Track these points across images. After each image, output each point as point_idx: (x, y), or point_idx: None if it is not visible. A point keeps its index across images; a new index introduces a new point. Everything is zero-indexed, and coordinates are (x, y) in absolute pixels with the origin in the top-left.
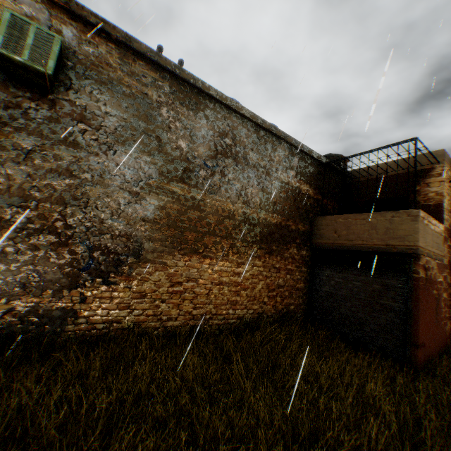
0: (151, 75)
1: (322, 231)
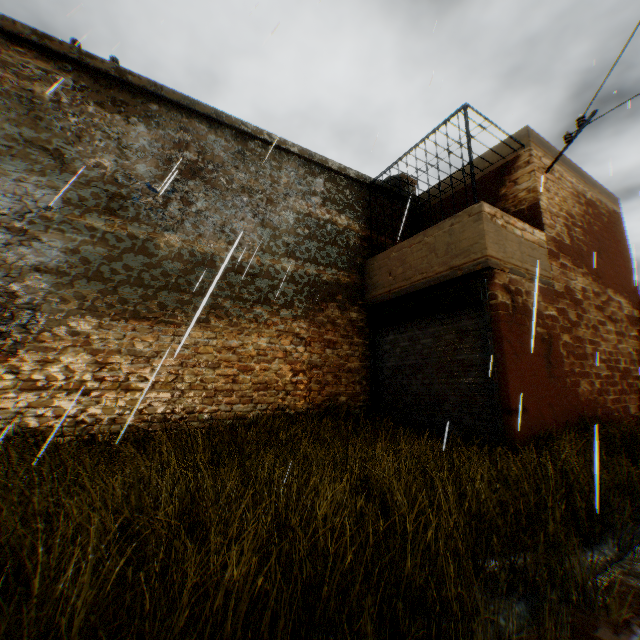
0: (40, 66)
1: (375, 278)
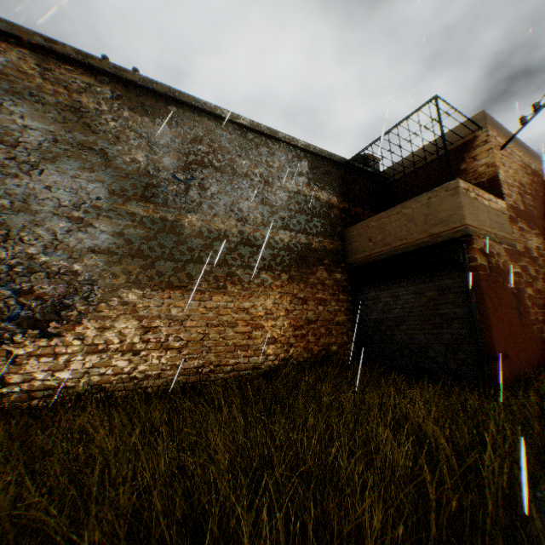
0: (84, 81)
1: (355, 244)
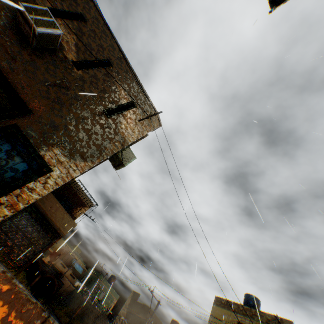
0: None
1: (47, 201)
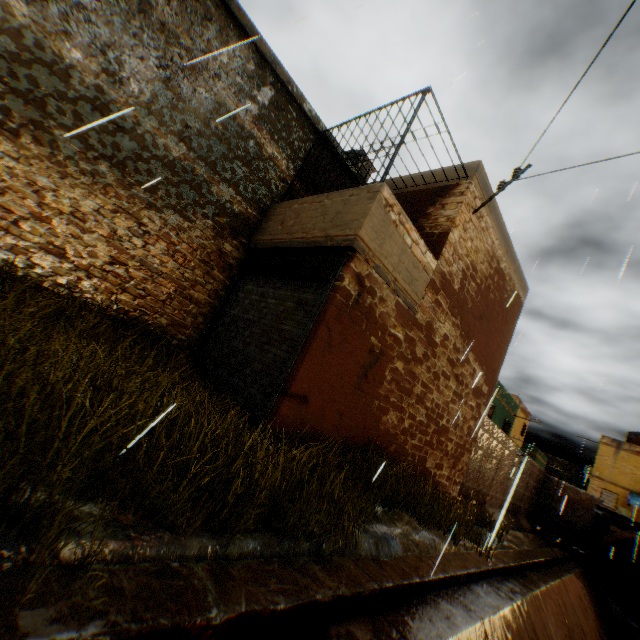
0: None
1: (269, 223)
